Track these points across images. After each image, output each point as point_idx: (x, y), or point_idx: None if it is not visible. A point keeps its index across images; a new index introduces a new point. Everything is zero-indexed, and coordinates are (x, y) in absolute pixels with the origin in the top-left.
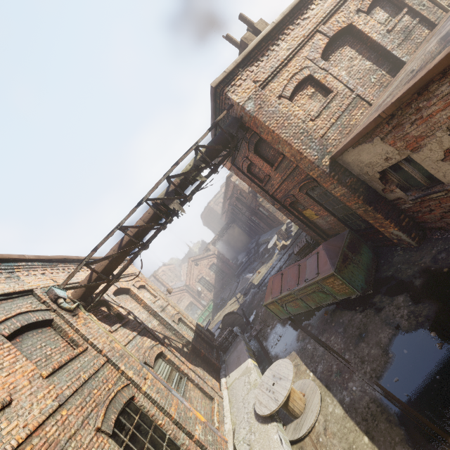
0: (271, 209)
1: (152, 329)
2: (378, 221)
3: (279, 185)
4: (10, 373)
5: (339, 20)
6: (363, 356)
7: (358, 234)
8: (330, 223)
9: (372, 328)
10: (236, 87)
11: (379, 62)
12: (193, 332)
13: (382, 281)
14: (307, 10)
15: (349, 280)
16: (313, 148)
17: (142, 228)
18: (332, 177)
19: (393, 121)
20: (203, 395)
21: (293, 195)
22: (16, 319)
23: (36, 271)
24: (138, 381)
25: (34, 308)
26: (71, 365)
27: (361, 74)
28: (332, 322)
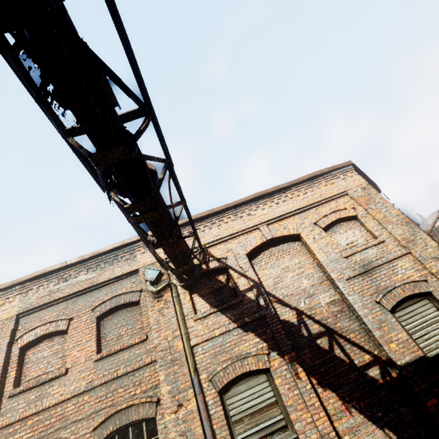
0: None
1: (302, 312)
2: None
3: None
4: (81, 349)
5: None
6: None
7: None
8: None
9: None
10: None
11: None
12: None
13: None
14: None
15: None
16: None
17: None
18: None
19: None
20: None
21: None
22: (110, 301)
23: None
24: (166, 404)
25: (132, 287)
26: (120, 355)
27: None
28: None
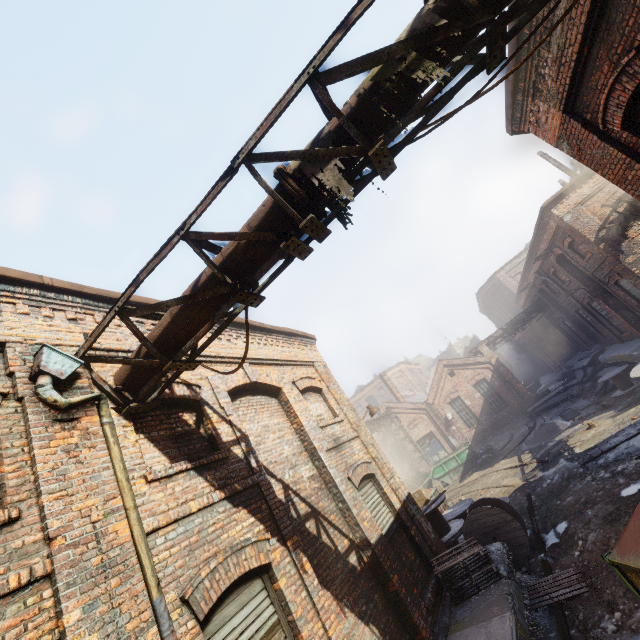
0: None
1: (288, 486)
2: None
3: None
4: None
5: None
6: None
7: None
8: None
9: None
10: None
11: None
12: (391, 515)
13: None
14: None
15: None
16: None
17: (243, 244)
18: None
19: None
20: None
21: None
22: None
23: (64, 311)
24: None
25: None
26: None
27: None
28: None
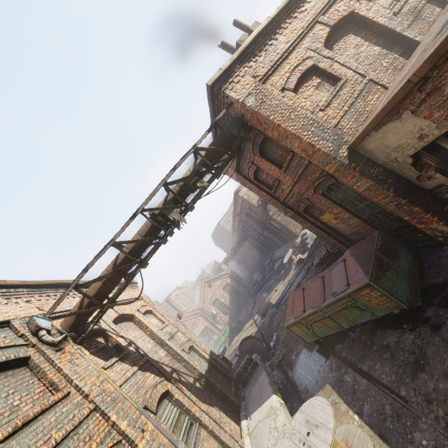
0: (282, 221)
1: (158, 361)
2: (416, 216)
3: (290, 189)
4: None
5: (340, 9)
6: (428, 393)
7: (390, 236)
8: (354, 226)
9: (432, 352)
10: (234, 84)
11: (389, 46)
12: (206, 363)
13: (432, 290)
14: (304, 3)
15: (389, 290)
16: (326, 138)
17: (139, 243)
18: (352, 169)
19: (426, 86)
20: (220, 446)
21: (307, 199)
22: None
23: (20, 298)
24: (132, 435)
25: (7, 343)
26: (42, 420)
27: (371, 59)
28: (373, 345)
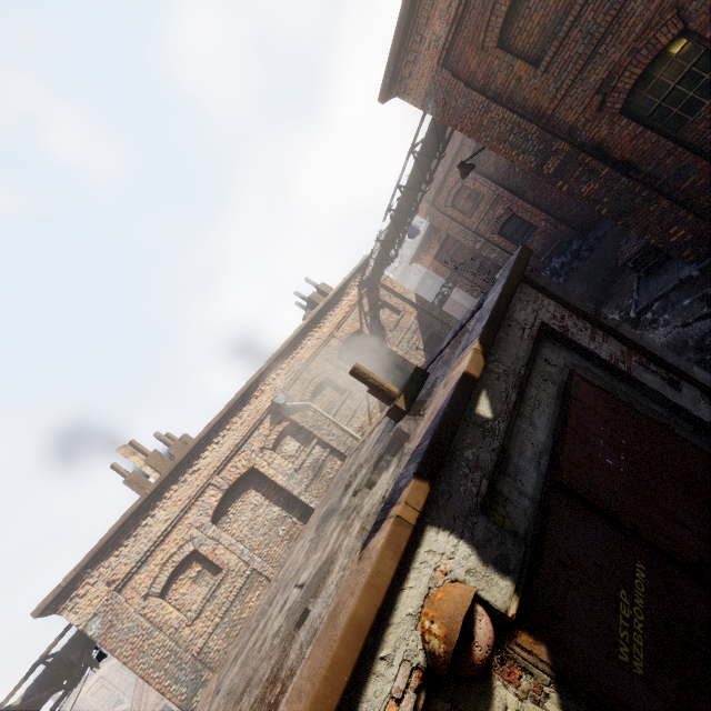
0: None
1: None
2: None
3: None
4: None
5: (239, 465)
6: None
7: None
8: None
9: None
10: (79, 598)
11: (290, 505)
12: None
13: None
14: (199, 459)
15: None
16: (181, 679)
17: None
18: None
19: None
20: None
21: None
22: None
23: None
24: None
25: None
26: None
27: (267, 526)
28: None
